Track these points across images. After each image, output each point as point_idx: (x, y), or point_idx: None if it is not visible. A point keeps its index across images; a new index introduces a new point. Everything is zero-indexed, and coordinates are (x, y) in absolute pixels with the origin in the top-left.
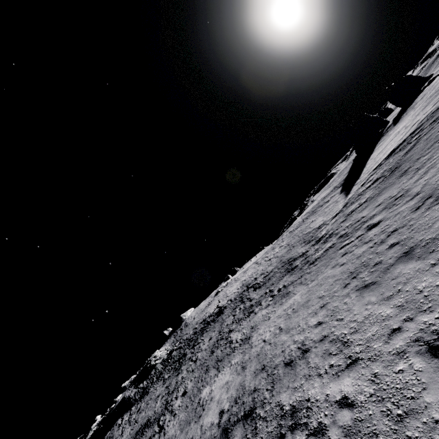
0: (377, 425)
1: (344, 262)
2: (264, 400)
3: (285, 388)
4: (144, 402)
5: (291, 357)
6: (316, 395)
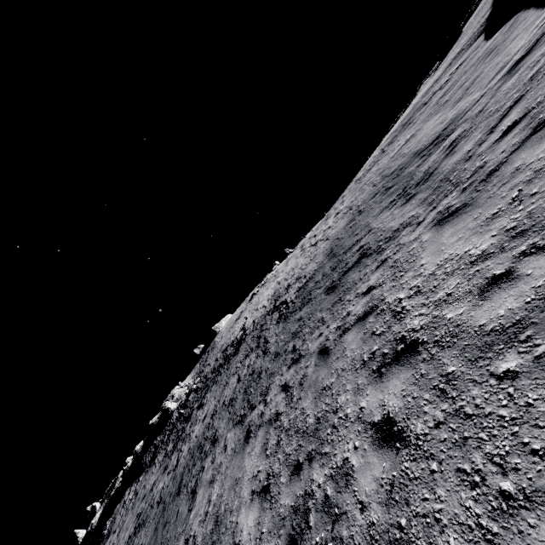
0: None
1: None
2: None
3: None
4: (143, 484)
5: None
6: None
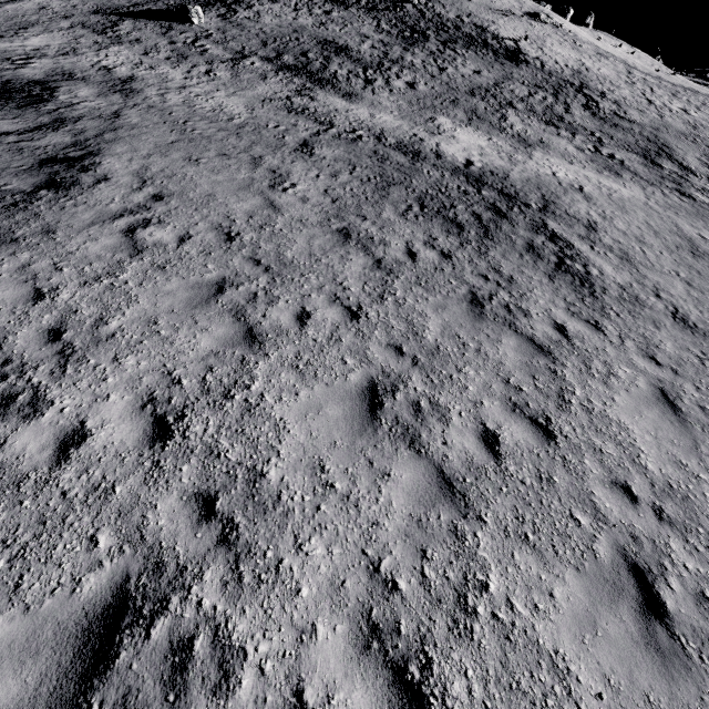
0: (609, 289)
1: (707, 238)
2: (529, 205)
3: (555, 222)
4: (338, 14)
5: (576, 215)
6: (580, 249)
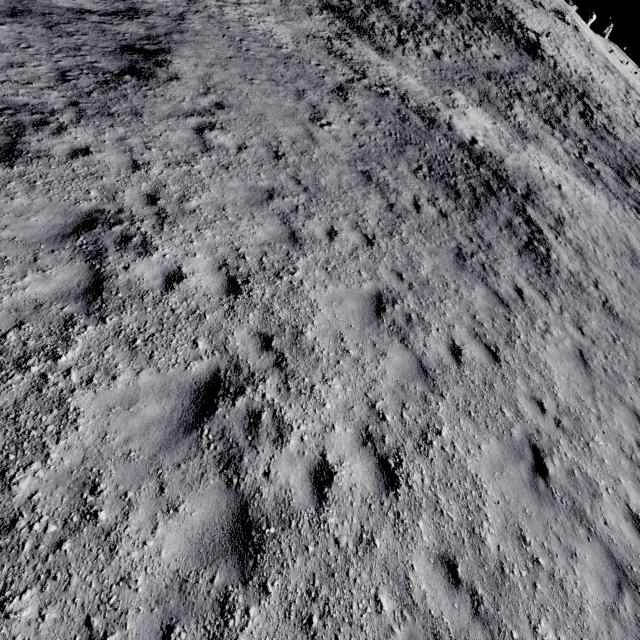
0: (561, 272)
1: None
2: (515, 190)
3: (533, 209)
4: None
5: (550, 208)
6: (547, 236)
